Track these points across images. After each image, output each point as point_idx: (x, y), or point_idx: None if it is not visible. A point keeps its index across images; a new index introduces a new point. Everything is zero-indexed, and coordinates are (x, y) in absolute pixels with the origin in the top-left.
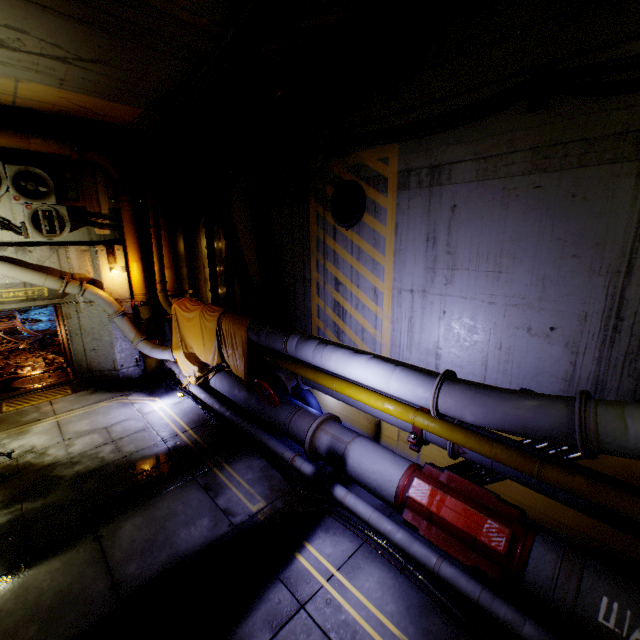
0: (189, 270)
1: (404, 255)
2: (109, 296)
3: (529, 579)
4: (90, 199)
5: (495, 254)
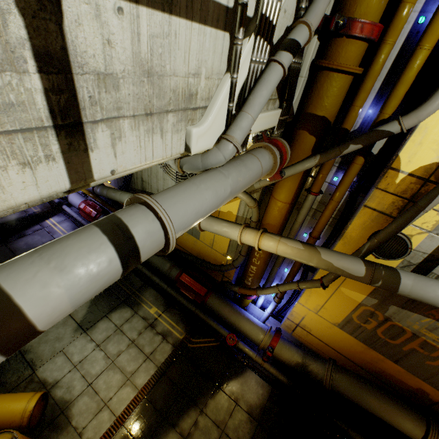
0: None
1: None
2: None
3: None
4: None
5: None
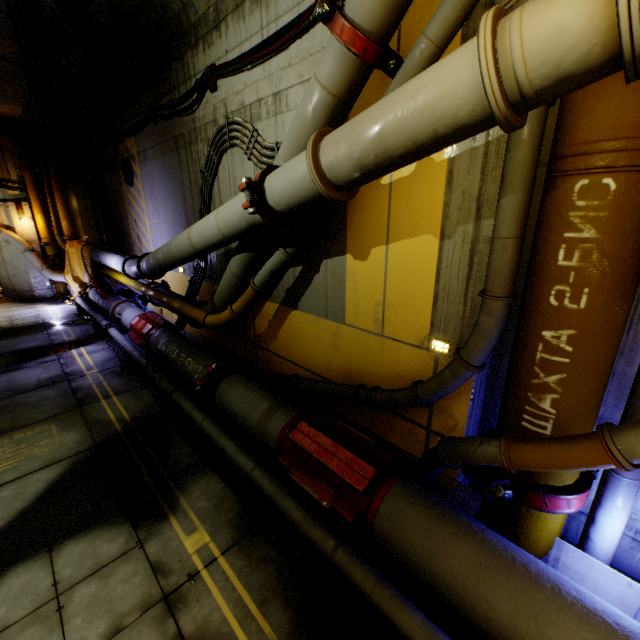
0: (89, 223)
1: (147, 201)
2: (20, 237)
3: (150, 342)
4: (2, 169)
5: (164, 198)
